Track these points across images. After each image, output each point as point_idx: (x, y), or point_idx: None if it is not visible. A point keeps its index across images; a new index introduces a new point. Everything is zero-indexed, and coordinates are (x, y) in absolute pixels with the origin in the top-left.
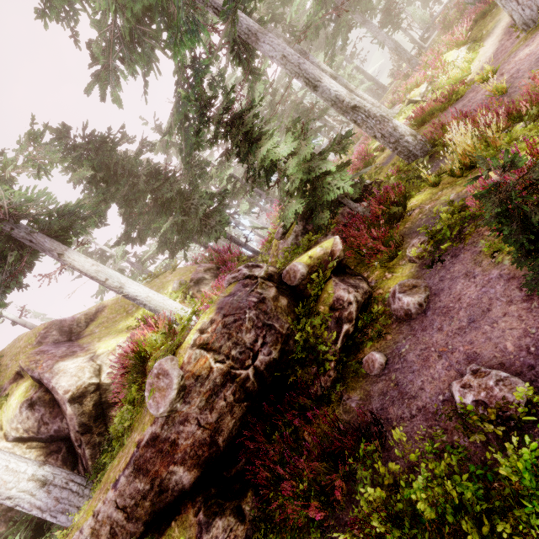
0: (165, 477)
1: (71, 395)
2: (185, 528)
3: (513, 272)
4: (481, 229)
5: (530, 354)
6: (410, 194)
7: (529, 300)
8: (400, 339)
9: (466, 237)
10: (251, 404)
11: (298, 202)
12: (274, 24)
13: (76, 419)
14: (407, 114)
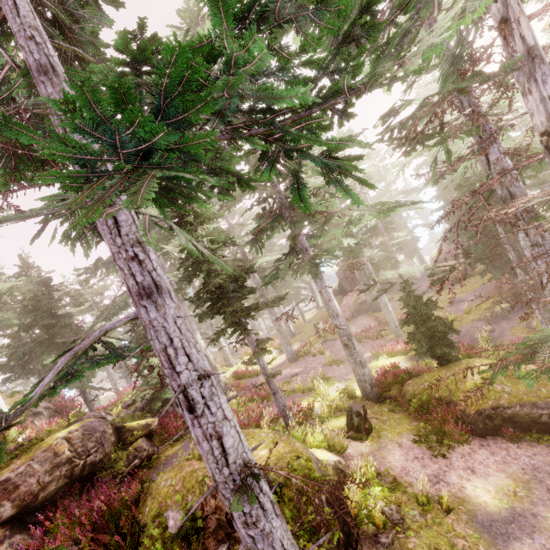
0: None
1: None
2: None
3: None
4: None
5: None
6: None
7: None
8: (157, 471)
9: None
10: (69, 482)
11: (150, 391)
12: (197, 279)
13: None
14: (240, 367)
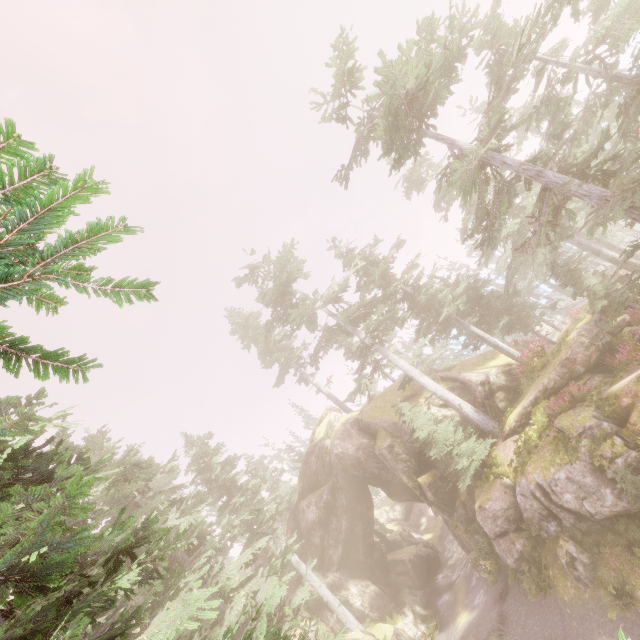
0: (573, 368)
1: (479, 382)
2: (585, 377)
3: None
4: None
5: None
6: None
7: None
8: None
9: None
10: (601, 354)
11: (603, 301)
12: None
13: (482, 393)
14: None
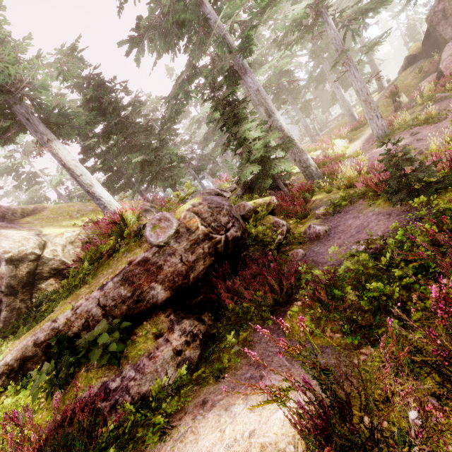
0: (145, 290)
1: (10, 255)
2: (157, 324)
3: (380, 211)
4: (361, 202)
5: (389, 233)
6: (313, 193)
7: (388, 218)
8: (313, 246)
9: (354, 202)
10: (216, 261)
11: (256, 166)
12: None
13: (5, 279)
14: None
